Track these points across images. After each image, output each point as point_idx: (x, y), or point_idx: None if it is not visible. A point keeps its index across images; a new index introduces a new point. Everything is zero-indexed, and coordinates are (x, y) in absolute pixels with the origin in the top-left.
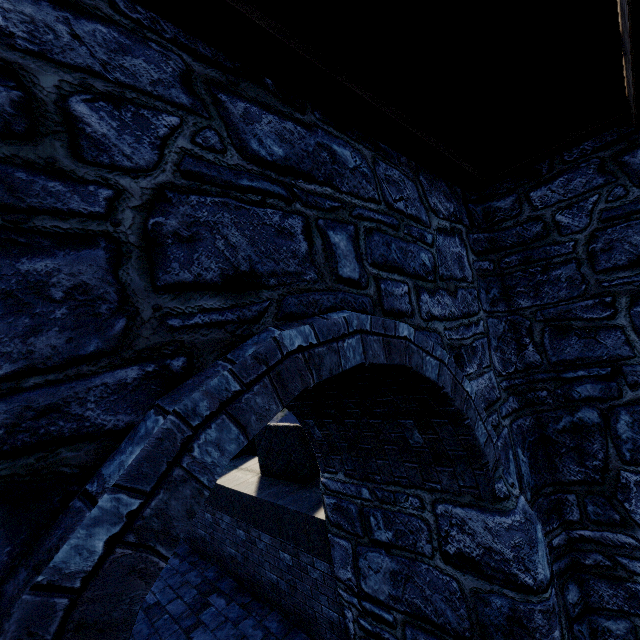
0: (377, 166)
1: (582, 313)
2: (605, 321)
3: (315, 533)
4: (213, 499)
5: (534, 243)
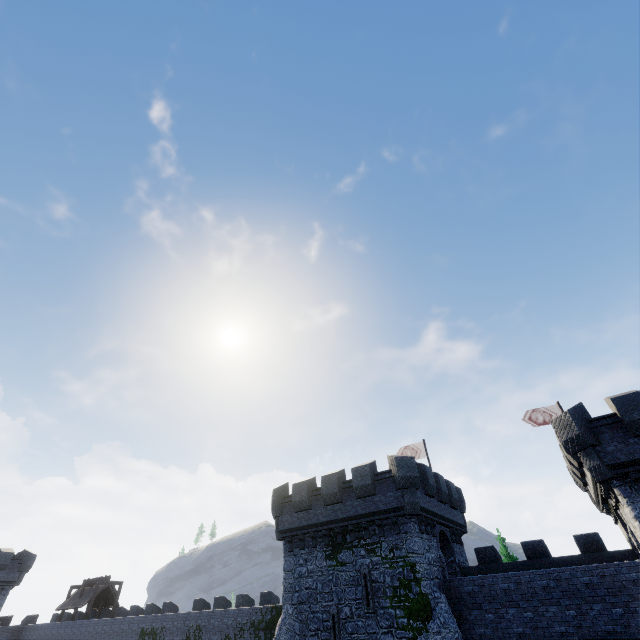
0: None
1: None
2: None
3: (630, 554)
4: (568, 563)
5: None
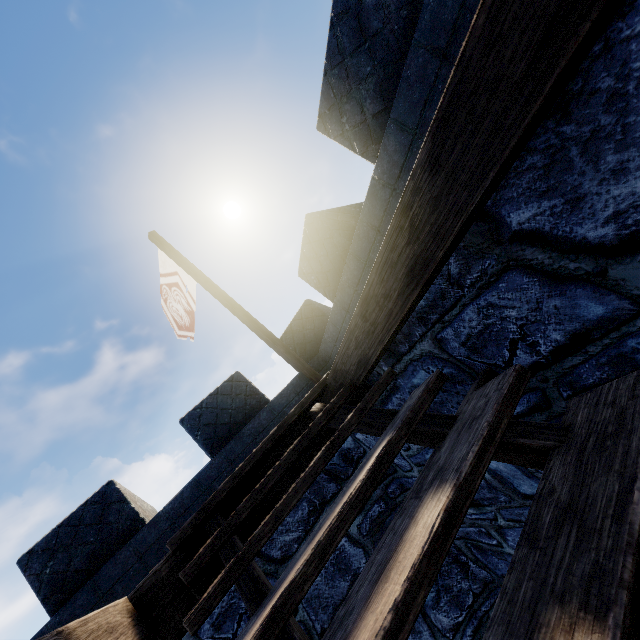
0: (202, 630)
1: (478, 537)
2: (500, 548)
3: None
4: None
5: (394, 474)
